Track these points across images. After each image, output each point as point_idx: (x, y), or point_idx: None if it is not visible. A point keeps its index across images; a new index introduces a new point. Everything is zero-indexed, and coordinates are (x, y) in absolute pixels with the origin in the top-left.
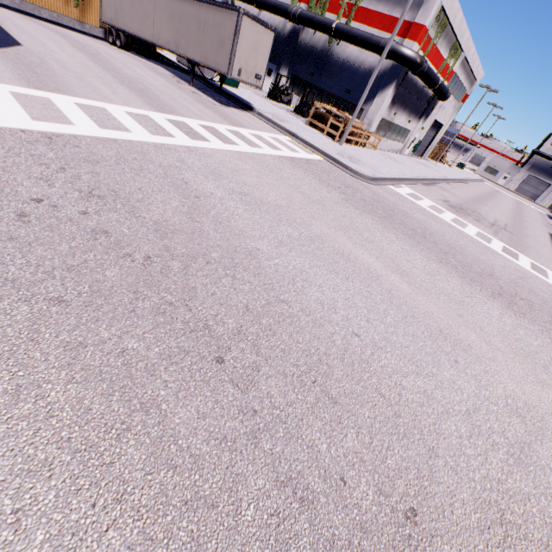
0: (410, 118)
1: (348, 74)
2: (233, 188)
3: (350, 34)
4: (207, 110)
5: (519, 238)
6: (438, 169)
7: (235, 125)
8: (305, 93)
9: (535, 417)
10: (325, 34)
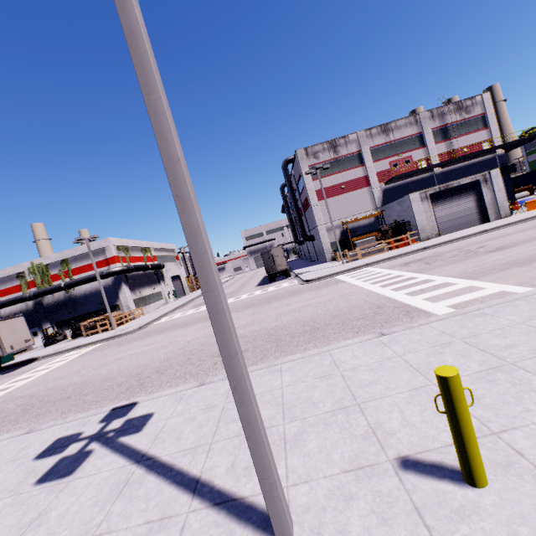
0: (153, 287)
1: (94, 297)
2: (48, 382)
3: (77, 282)
4: (2, 380)
5: (237, 292)
6: (196, 293)
7: (29, 371)
8: (72, 324)
9: (195, 339)
10: (61, 291)
